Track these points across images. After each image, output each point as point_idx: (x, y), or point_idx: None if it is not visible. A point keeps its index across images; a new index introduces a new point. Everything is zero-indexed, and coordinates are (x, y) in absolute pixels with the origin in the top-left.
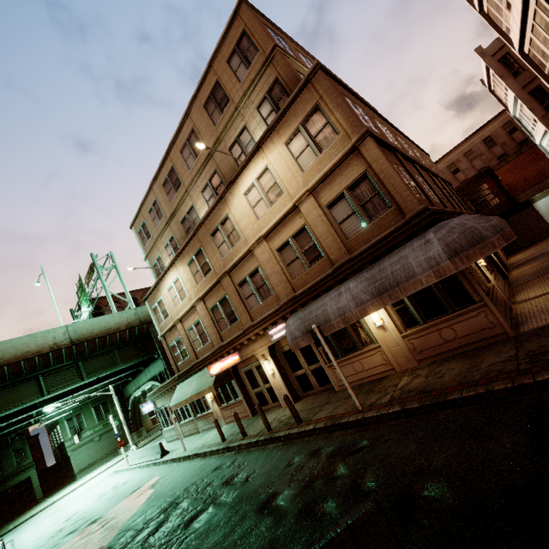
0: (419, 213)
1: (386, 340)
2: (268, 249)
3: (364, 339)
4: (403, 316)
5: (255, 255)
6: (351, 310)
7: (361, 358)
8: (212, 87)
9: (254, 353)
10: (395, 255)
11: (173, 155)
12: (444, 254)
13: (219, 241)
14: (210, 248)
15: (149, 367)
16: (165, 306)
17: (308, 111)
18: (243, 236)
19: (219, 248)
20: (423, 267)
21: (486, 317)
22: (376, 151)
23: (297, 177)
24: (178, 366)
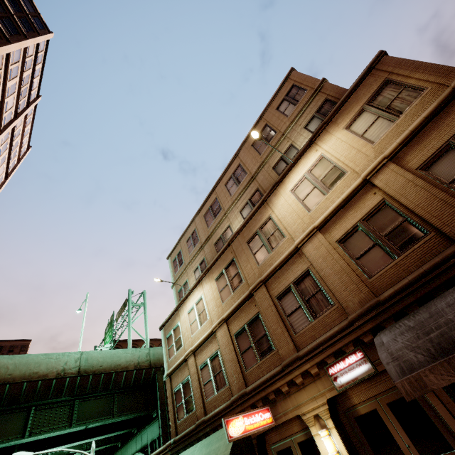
0: None
1: None
2: (324, 241)
3: None
4: None
5: (304, 253)
6: None
7: None
8: (261, 130)
9: (299, 412)
10: None
11: (218, 189)
12: None
13: (256, 246)
14: (244, 256)
15: (143, 431)
16: (181, 334)
17: (373, 90)
18: (287, 234)
19: (255, 254)
20: None
21: None
22: None
23: (364, 151)
24: (178, 425)
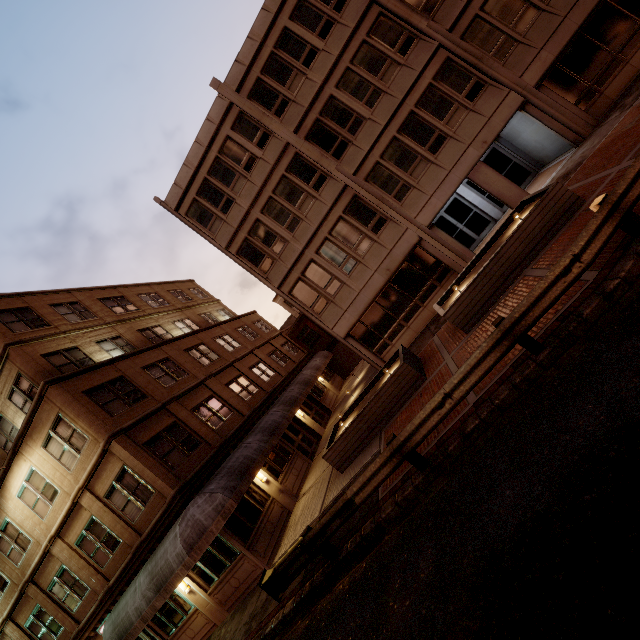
0: (173, 497)
1: (199, 601)
2: (65, 546)
3: (185, 605)
4: (203, 576)
5: (54, 555)
6: (144, 609)
7: (189, 625)
8: None
9: None
10: (162, 546)
11: None
12: (185, 550)
13: (6, 548)
14: None
15: None
16: None
17: (53, 419)
18: (33, 538)
19: (9, 556)
20: (176, 562)
21: (249, 563)
22: (124, 451)
23: (66, 475)
24: None
